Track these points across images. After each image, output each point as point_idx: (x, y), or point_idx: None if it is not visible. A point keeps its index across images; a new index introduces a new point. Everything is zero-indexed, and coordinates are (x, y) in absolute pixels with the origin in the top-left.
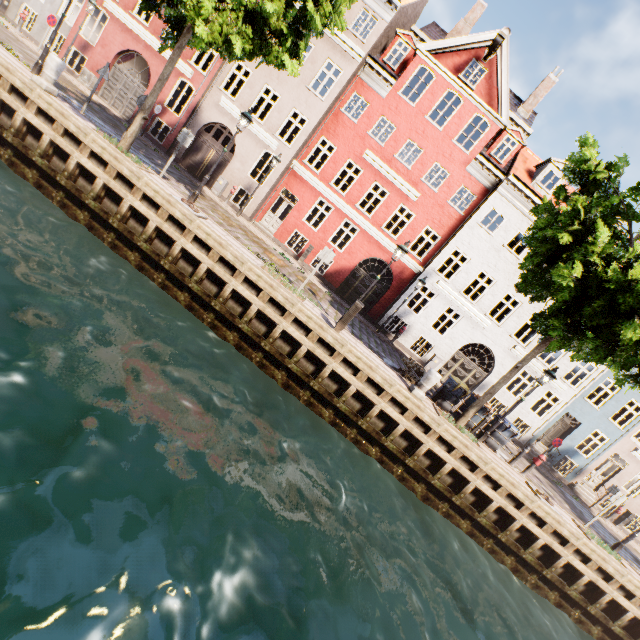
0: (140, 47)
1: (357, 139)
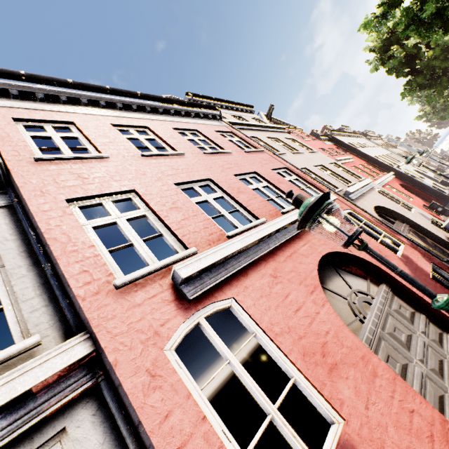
0: (306, 251)
1: None
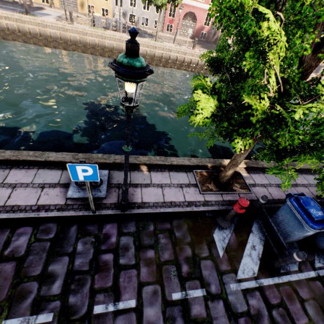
0: (190, 9)
1: None
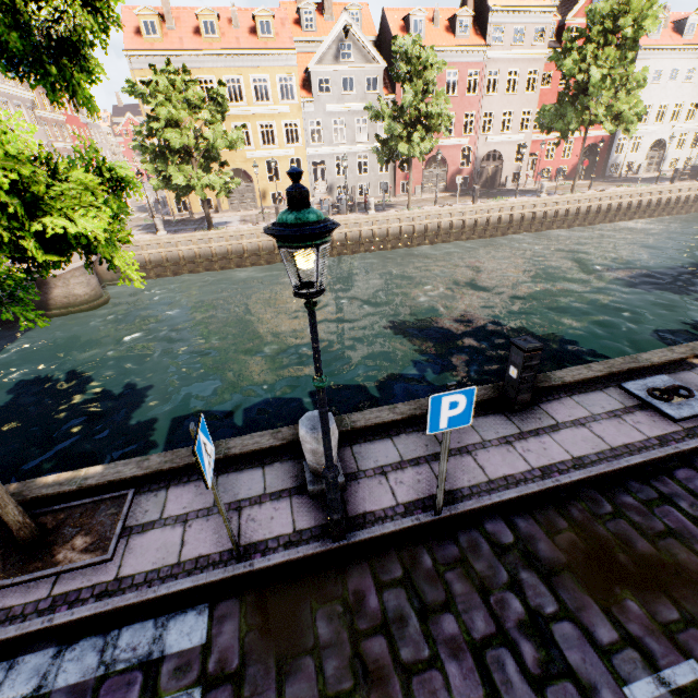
0: (434, 151)
1: (554, 96)
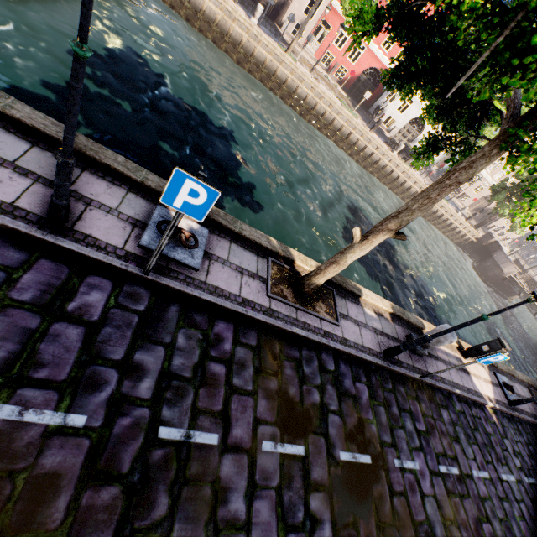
0: None
1: None
